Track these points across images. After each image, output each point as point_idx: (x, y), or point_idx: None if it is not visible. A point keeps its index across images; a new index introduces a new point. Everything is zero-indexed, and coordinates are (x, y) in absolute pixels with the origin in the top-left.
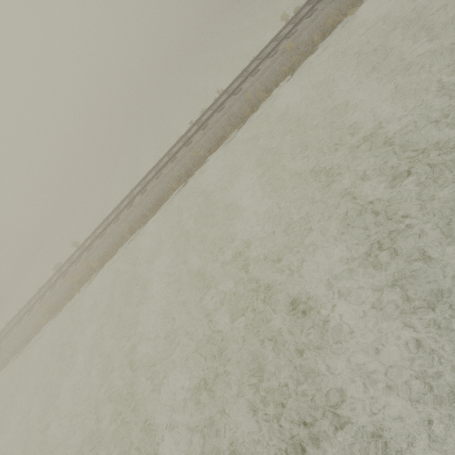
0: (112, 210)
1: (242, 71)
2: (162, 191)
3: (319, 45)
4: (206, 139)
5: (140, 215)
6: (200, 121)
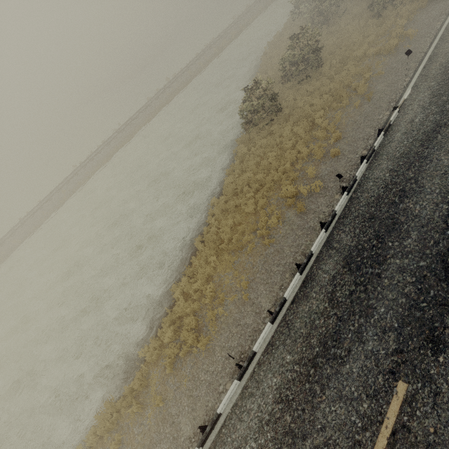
0: None
1: (47, 195)
2: None
3: (77, 191)
4: (22, 233)
5: None
6: (22, 221)
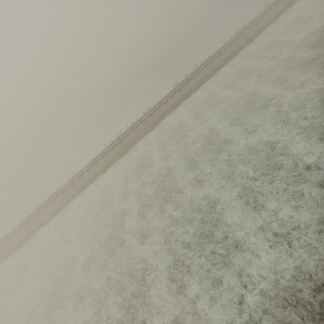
0: (1, 239)
1: (79, 171)
2: (26, 235)
3: (103, 173)
4: (52, 209)
5: (11, 248)
6: (57, 193)
